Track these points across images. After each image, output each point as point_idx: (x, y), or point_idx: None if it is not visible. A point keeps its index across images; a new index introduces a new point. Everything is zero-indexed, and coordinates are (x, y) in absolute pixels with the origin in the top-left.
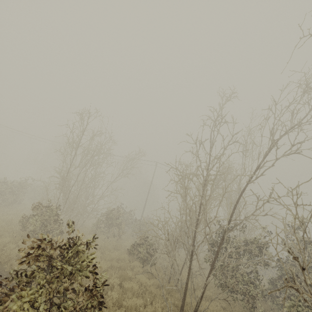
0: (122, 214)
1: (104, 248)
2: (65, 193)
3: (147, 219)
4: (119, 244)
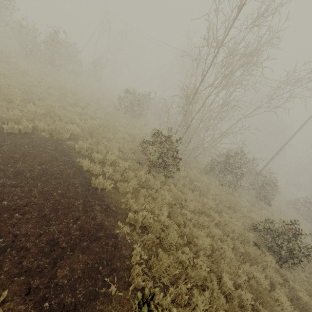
0: (245, 163)
1: (221, 208)
2: (187, 121)
3: (269, 172)
4: (238, 205)
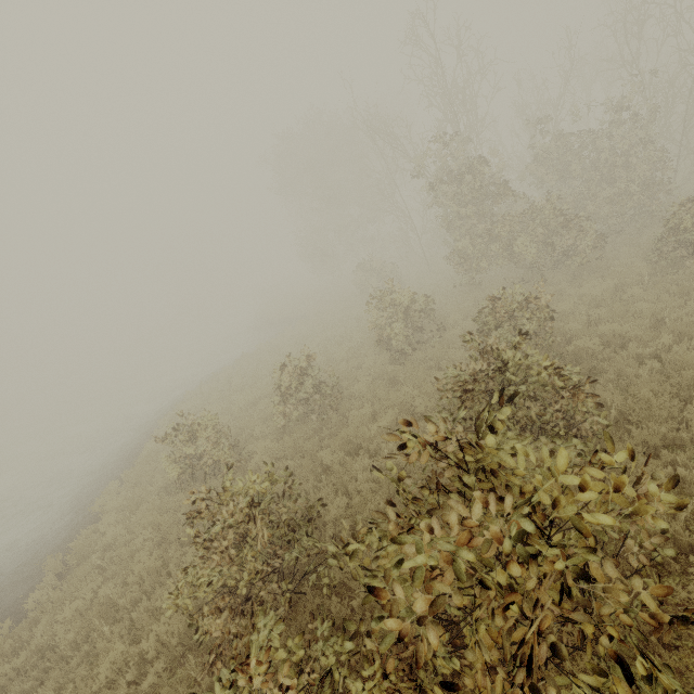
0: None
1: None
2: None
3: None
4: None
